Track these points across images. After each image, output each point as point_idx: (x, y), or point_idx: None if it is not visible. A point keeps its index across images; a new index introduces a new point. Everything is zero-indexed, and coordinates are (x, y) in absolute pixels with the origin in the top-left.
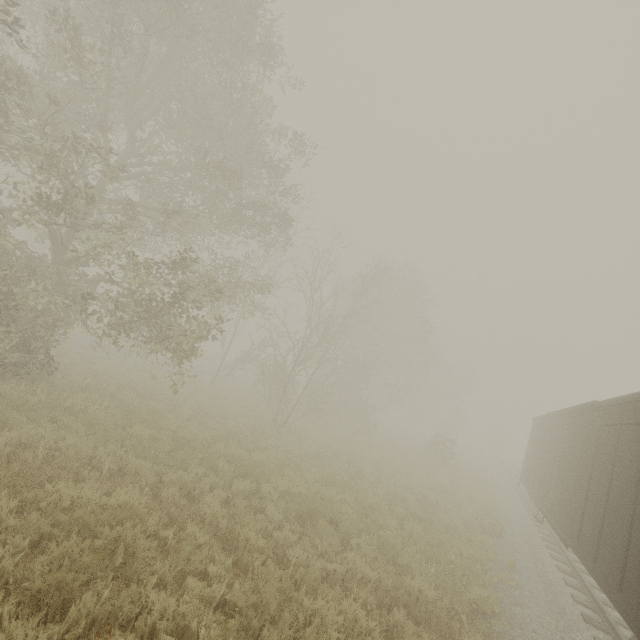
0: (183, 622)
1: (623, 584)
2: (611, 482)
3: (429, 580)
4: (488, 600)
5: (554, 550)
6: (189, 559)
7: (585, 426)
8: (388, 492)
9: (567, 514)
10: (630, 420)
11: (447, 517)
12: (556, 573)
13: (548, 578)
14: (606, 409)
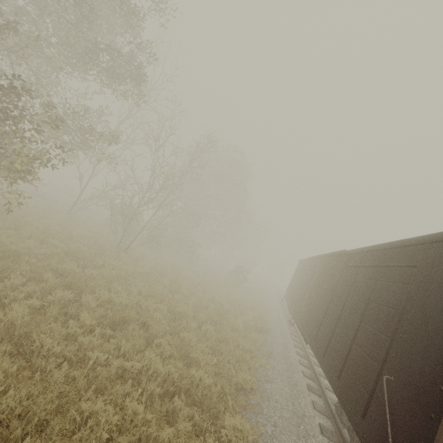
0: None
1: (341, 374)
2: (345, 304)
3: (210, 370)
4: (250, 381)
5: (296, 341)
6: None
7: (333, 266)
8: (196, 303)
9: (310, 322)
10: (367, 264)
11: (234, 321)
12: (295, 357)
13: (290, 360)
14: (350, 256)
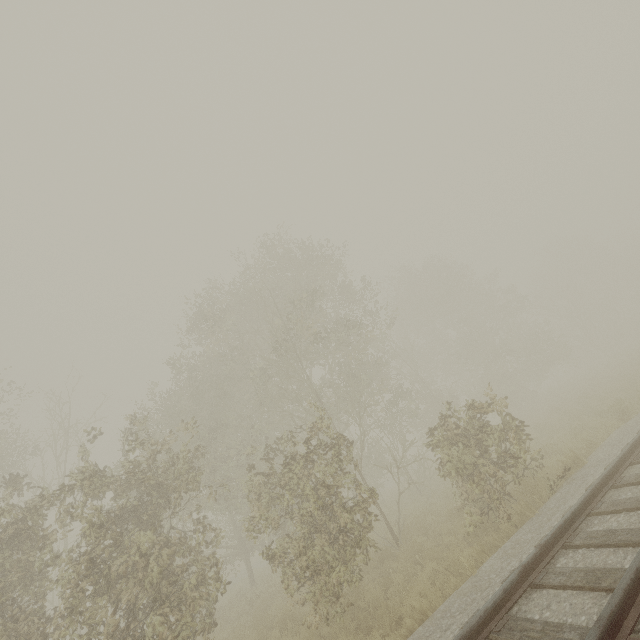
0: None
1: None
2: None
3: None
4: None
5: None
6: None
7: None
8: None
9: None
10: None
11: None
12: None
13: None
14: None
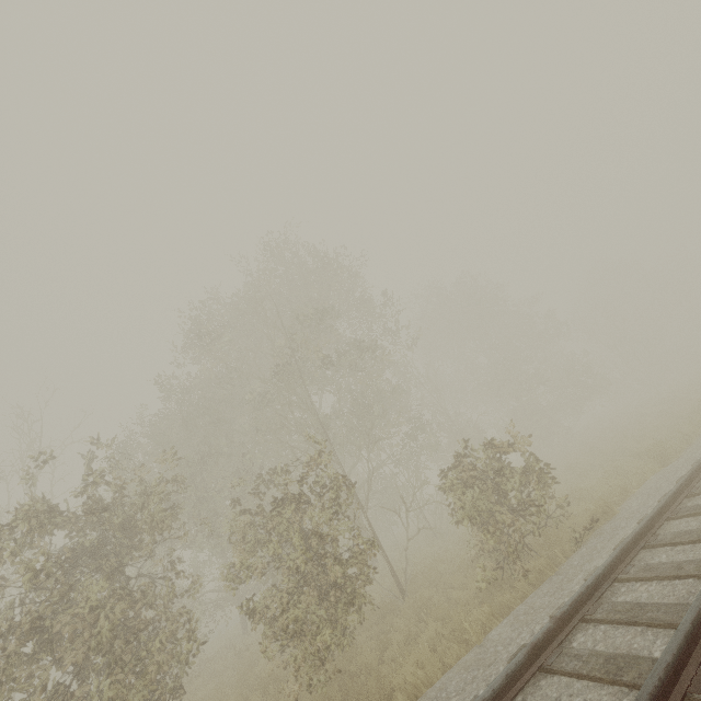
0: None
1: None
2: None
3: None
4: None
5: None
6: None
7: None
8: None
9: None
10: None
11: None
12: None
13: None
14: None
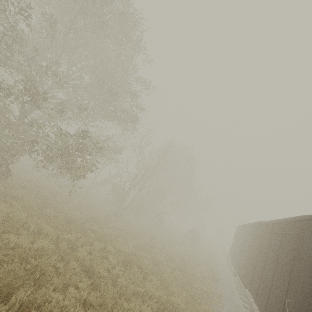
0: (65, 309)
1: (267, 305)
2: (266, 258)
3: (182, 299)
4: (208, 311)
5: (240, 290)
6: (69, 279)
7: (258, 232)
8: (167, 255)
9: (247, 272)
10: (276, 231)
11: (193, 270)
12: (240, 301)
13: (236, 303)
14: (267, 225)
